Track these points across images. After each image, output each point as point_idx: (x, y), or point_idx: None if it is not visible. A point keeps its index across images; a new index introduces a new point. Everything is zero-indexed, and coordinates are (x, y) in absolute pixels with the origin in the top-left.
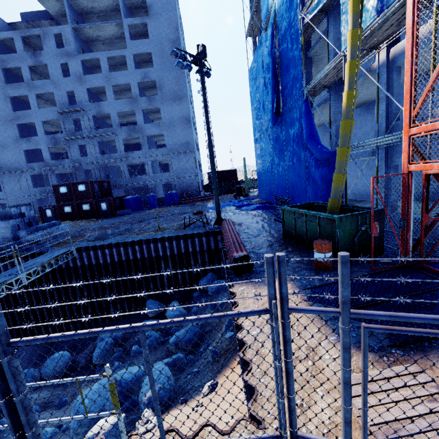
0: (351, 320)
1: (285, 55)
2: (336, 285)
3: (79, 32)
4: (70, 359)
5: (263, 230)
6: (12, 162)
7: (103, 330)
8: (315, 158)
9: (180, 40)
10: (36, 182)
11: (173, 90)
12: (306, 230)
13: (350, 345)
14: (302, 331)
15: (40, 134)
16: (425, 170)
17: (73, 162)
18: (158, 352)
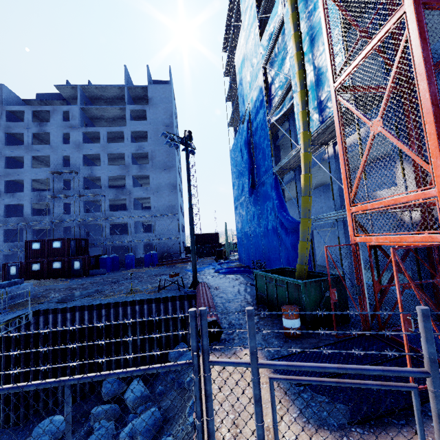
0: (314, 394)
1: (257, 142)
2: (303, 355)
3: (86, 111)
4: None
5: (239, 294)
6: None
7: (29, 384)
8: (285, 226)
9: (173, 124)
10: (8, 237)
11: (164, 161)
12: (276, 295)
13: (261, 397)
14: (264, 408)
15: (26, 190)
16: (370, 242)
17: (54, 218)
18: None
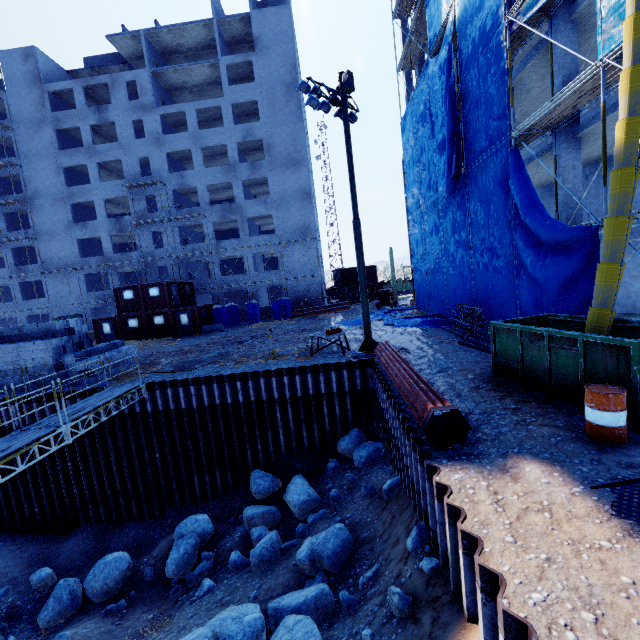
0: None
1: (472, 85)
2: None
3: (160, 78)
4: (130, 565)
5: (447, 360)
6: (61, 257)
7: None
8: (535, 241)
9: (298, 82)
10: (92, 285)
11: (287, 151)
12: (549, 365)
13: None
14: None
15: (100, 217)
16: None
17: (142, 255)
18: (278, 572)
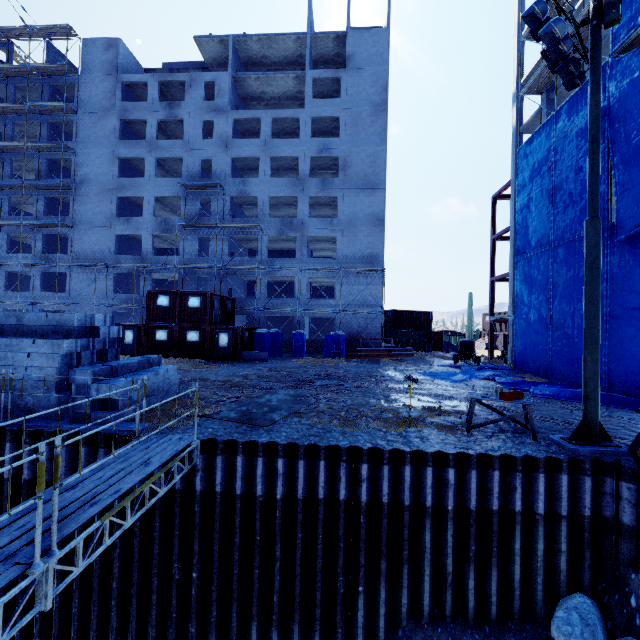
0: None
1: None
2: None
3: (240, 84)
4: None
5: None
6: (94, 250)
7: None
8: None
9: (386, 104)
10: (119, 286)
11: (364, 173)
12: None
13: None
14: None
15: (146, 214)
16: None
17: (183, 261)
18: None
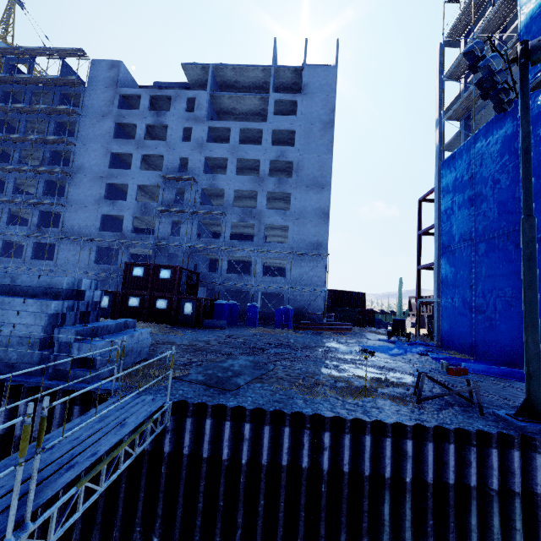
0: None
1: None
2: None
3: (215, 101)
4: None
5: None
6: (82, 226)
7: None
8: None
9: (333, 122)
10: (100, 257)
11: (314, 175)
12: None
13: None
14: None
15: (129, 198)
16: None
17: (157, 239)
18: None
